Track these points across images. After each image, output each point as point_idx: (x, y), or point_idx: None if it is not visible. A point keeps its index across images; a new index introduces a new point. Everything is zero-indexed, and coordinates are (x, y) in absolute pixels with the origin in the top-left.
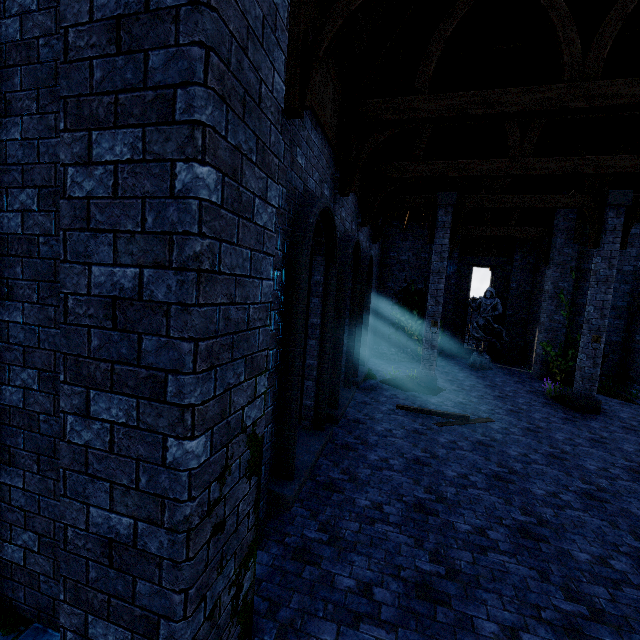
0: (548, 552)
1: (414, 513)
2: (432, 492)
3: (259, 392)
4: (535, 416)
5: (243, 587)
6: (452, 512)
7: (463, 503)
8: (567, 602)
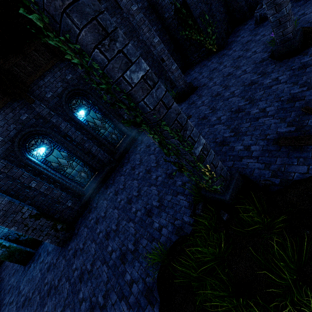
0: (127, 208)
1: (114, 195)
2: (124, 185)
3: (25, 211)
4: (226, 94)
5: (58, 228)
6: (121, 193)
7: (127, 189)
8: (115, 226)
